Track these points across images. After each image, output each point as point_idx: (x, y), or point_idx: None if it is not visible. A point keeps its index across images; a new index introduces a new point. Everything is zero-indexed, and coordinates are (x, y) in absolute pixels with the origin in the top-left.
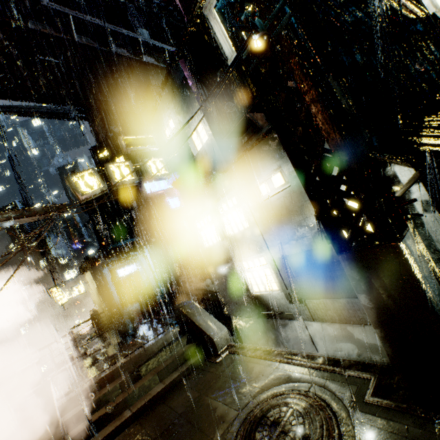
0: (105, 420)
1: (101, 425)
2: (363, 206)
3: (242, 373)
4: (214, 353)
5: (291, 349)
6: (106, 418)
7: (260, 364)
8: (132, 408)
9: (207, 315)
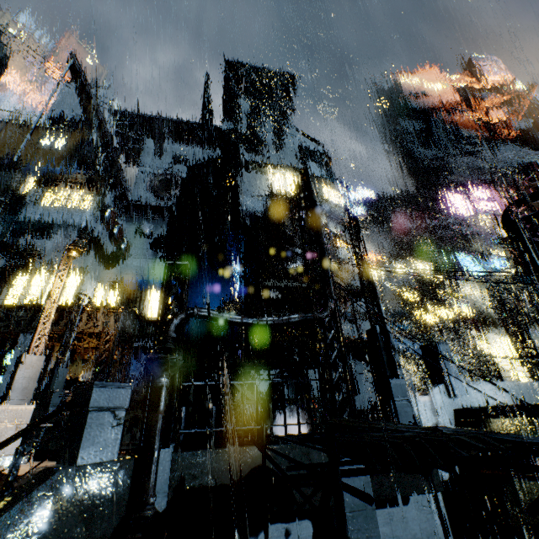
0: None
1: None
2: (524, 354)
3: None
4: None
5: None
6: None
7: None
8: None
9: None
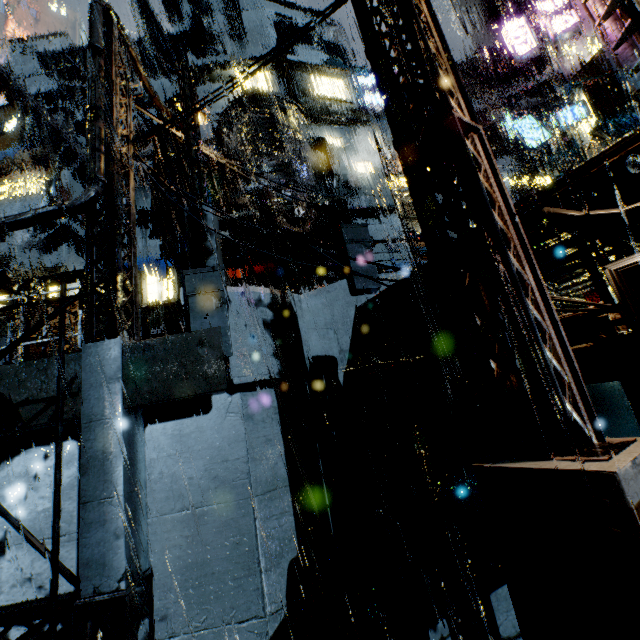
0: None
1: None
2: None
3: None
4: None
5: None
6: None
7: None
8: None
9: None
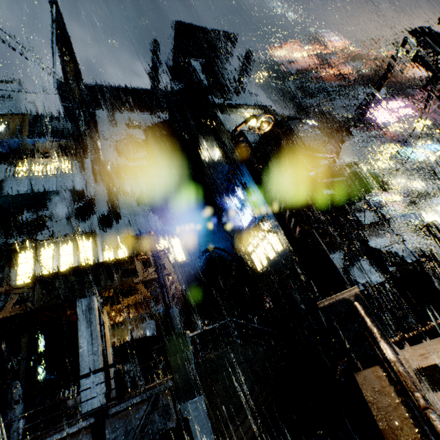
0: None
1: None
2: None
3: None
4: None
5: None
6: None
7: None
8: None
9: None
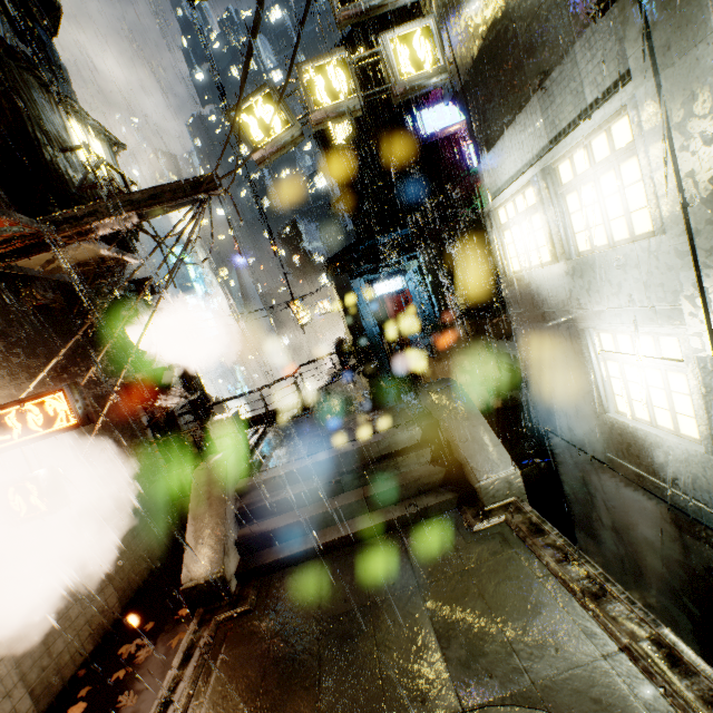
0: (283, 535)
1: (278, 539)
2: None
3: (510, 601)
4: (476, 502)
5: (685, 579)
6: (285, 533)
7: (563, 608)
8: (319, 536)
9: (480, 423)
